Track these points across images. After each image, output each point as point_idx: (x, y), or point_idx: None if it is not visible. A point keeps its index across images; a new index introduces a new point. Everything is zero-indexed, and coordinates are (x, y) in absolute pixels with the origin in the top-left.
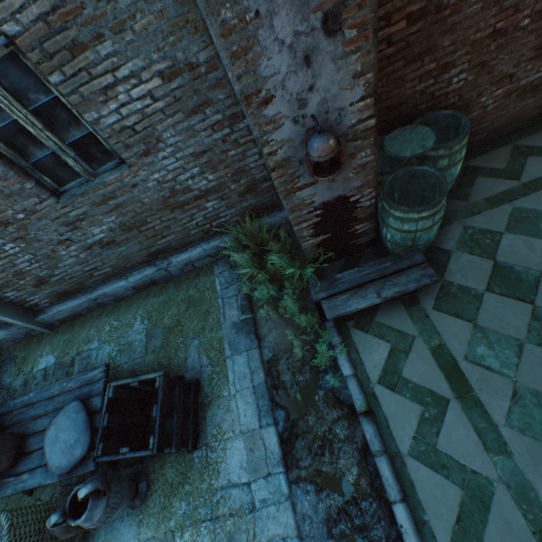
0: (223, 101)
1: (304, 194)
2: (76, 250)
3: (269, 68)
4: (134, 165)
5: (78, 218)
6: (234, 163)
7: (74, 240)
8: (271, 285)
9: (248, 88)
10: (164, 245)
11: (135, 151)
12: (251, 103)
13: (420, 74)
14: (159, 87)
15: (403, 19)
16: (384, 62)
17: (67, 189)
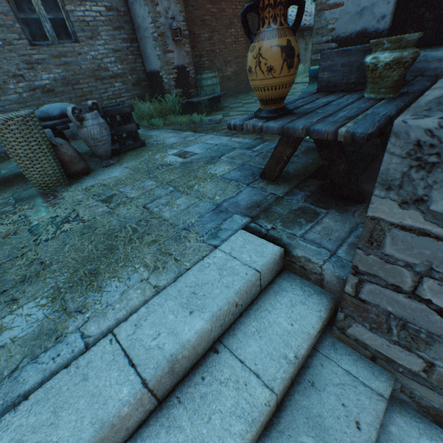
0: (128, 30)
1: (170, 56)
2: (23, 88)
3: None
4: (83, 42)
5: (37, 62)
6: (131, 63)
7: (26, 78)
8: (159, 118)
9: None
10: (86, 107)
11: (86, 34)
12: (153, 3)
13: (195, 55)
14: (104, 12)
15: None
16: None
17: (36, 43)
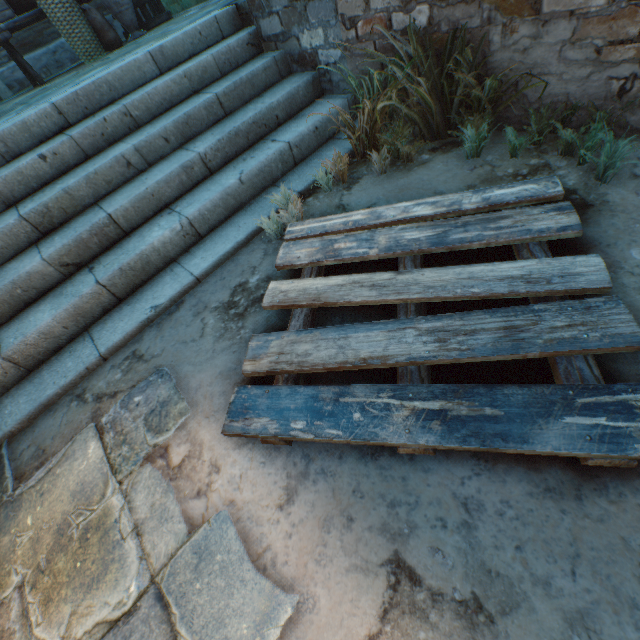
0: None
1: None
2: None
3: None
4: None
5: None
6: None
7: None
8: None
9: None
10: None
11: None
12: None
13: None
14: None
15: None
16: None
17: None
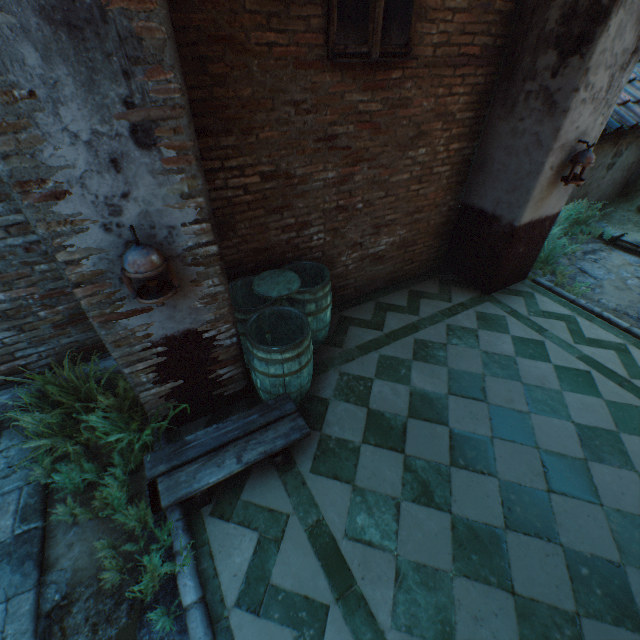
0: None
1: (134, 323)
2: None
3: (59, 158)
4: None
5: None
6: (46, 280)
7: None
8: (89, 463)
9: (24, 173)
10: None
11: None
12: (31, 192)
13: (283, 225)
14: None
15: (257, 174)
16: (245, 206)
17: None
